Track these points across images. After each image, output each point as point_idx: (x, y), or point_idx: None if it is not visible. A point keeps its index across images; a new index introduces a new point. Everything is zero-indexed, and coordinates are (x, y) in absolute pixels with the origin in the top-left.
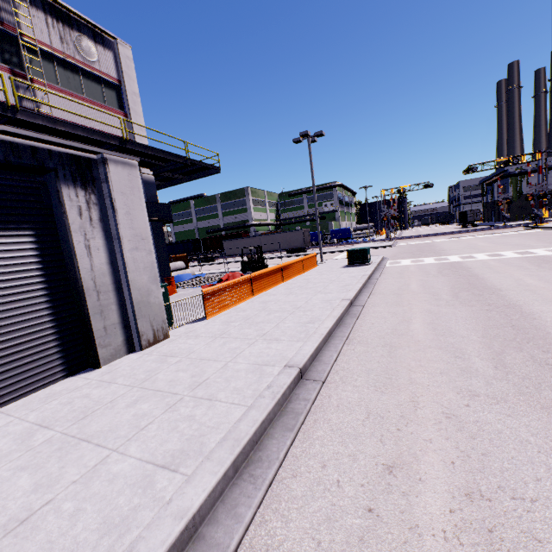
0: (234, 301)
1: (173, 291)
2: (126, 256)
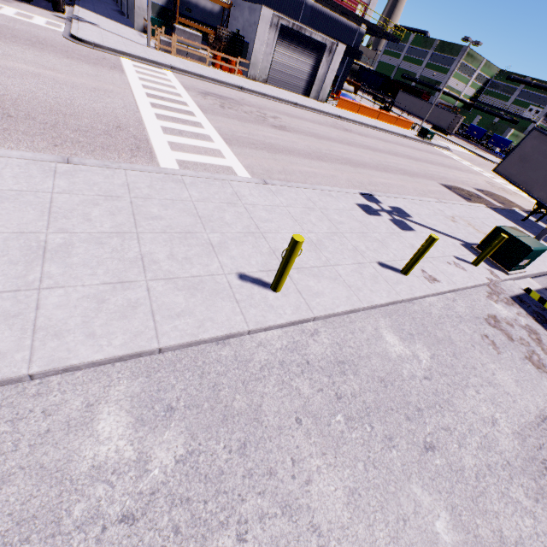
0: (348, 109)
1: (336, 99)
2: (328, 74)
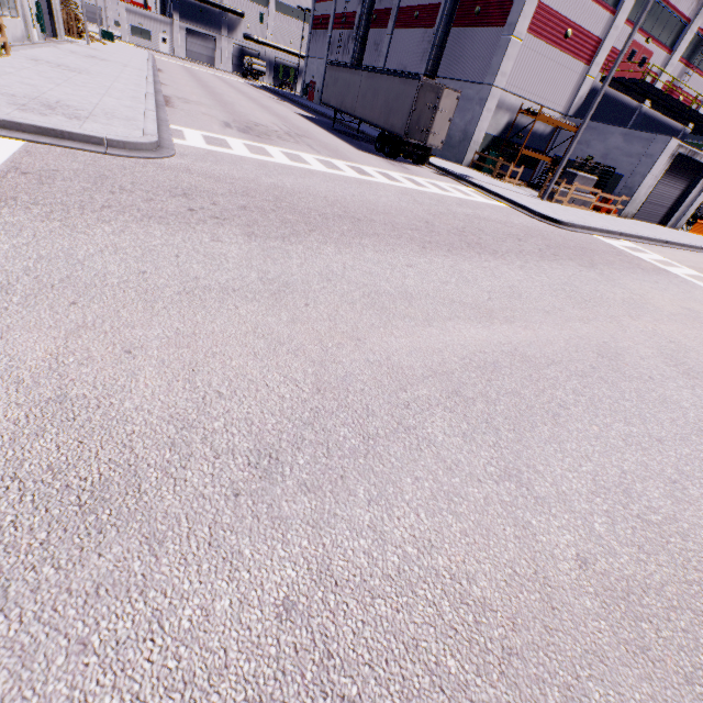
0: (698, 232)
1: None
2: (698, 198)
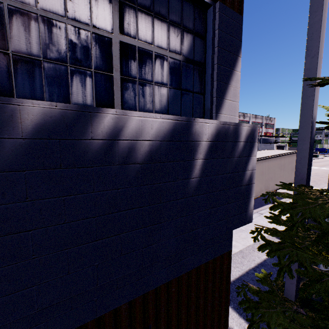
0: None
1: None
2: None
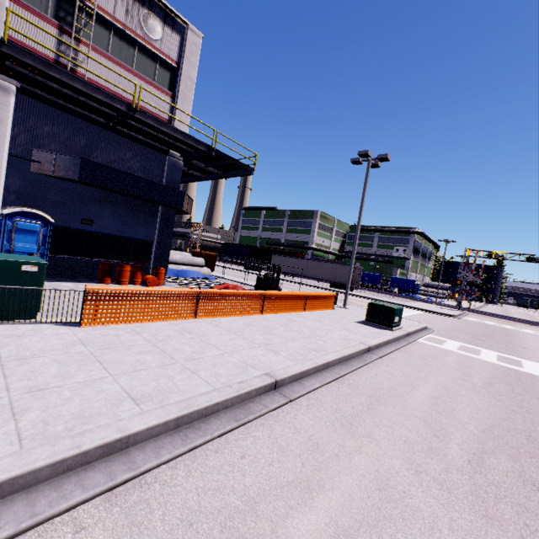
0: (152, 315)
1: (156, 283)
2: None
